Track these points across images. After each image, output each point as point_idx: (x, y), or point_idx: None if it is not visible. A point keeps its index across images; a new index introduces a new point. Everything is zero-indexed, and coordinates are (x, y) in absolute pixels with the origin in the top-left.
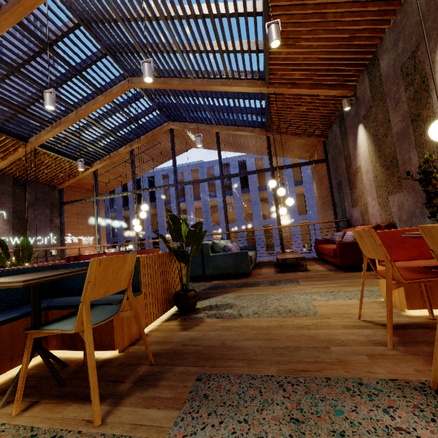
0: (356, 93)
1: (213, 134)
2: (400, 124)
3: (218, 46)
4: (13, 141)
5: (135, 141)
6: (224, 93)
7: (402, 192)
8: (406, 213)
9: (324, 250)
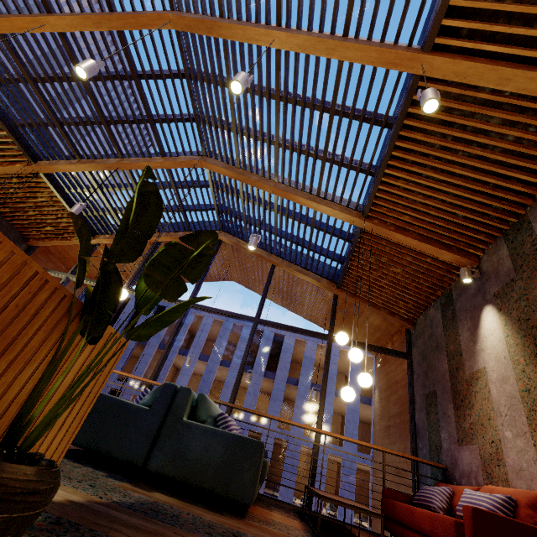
0: (480, 266)
1: (267, 269)
2: None
3: (325, 149)
4: (18, 151)
5: (169, 233)
6: (303, 217)
7: None
8: None
9: (418, 516)
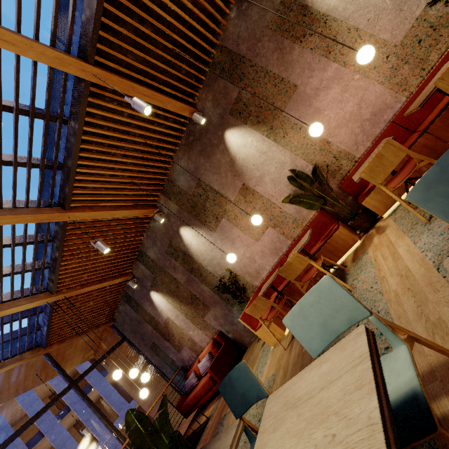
0: (135, 275)
1: None
2: (184, 277)
3: None
4: None
5: None
6: None
7: (210, 309)
8: (221, 318)
9: (199, 393)
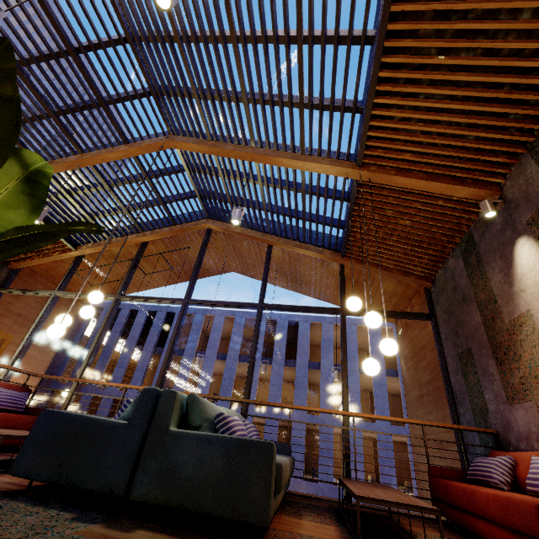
0: (503, 195)
1: (265, 252)
2: None
3: (300, 92)
4: None
5: (153, 231)
6: (292, 184)
7: None
8: None
9: (480, 499)
